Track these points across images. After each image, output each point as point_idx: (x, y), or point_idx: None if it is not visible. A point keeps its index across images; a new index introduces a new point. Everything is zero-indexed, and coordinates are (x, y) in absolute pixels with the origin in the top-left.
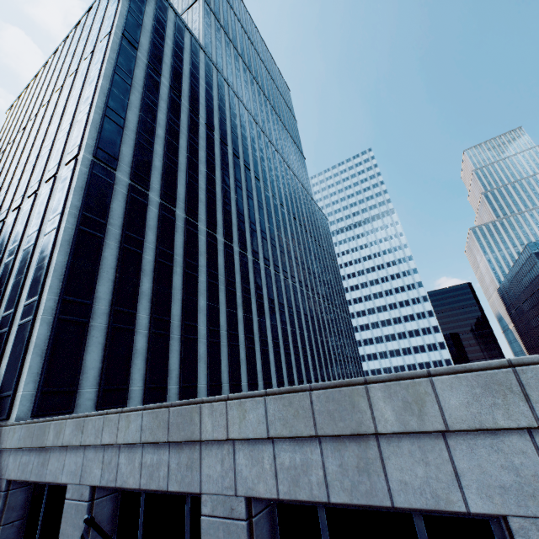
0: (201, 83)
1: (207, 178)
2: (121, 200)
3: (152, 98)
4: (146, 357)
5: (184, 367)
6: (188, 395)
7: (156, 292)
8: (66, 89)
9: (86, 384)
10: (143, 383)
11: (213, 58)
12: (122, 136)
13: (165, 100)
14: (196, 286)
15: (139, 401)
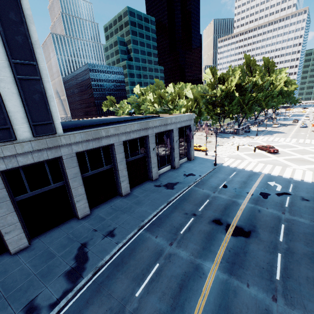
0: None
1: None
2: None
3: None
4: None
5: None
6: None
7: None
8: None
9: None
10: None
11: None
12: None
13: None
14: None
15: None
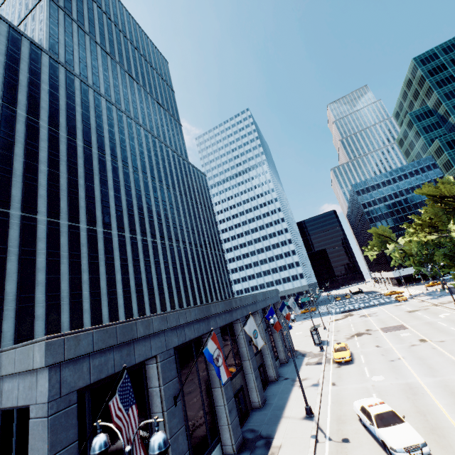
0: (44, 88)
1: (49, 175)
2: None
3: None
4: None
5: (19, 327)
6: None
7: None
8: None
9: None
10: None
11: (61, 57)
12: None
13: None
14: (33, 266)
15: None
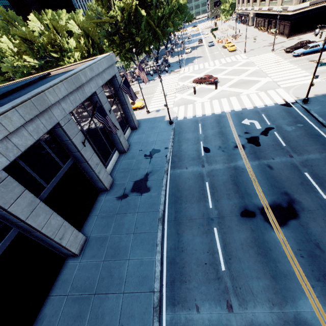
0: None
1: None
2: None
3: None
4: None
5: None
6: None
7: None
8: None
9: None
10: None
11: None
12: None
13: None
14: None
15: None
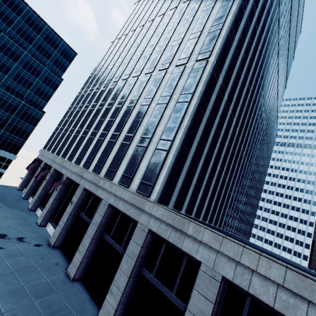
0: (269, 18)
1: (247, 90)
2: (215, 93)
3: (248, 25)
4: (193, 189)
5: (202, 200)
6: (198, 215)
7: (208, 155)
8: (196, 3)
9: (174, 193)
10: (188, 202)
11: None
12: (230, 50)
13: (251, 28)
14: (220, 157)
15: (184, 210)
